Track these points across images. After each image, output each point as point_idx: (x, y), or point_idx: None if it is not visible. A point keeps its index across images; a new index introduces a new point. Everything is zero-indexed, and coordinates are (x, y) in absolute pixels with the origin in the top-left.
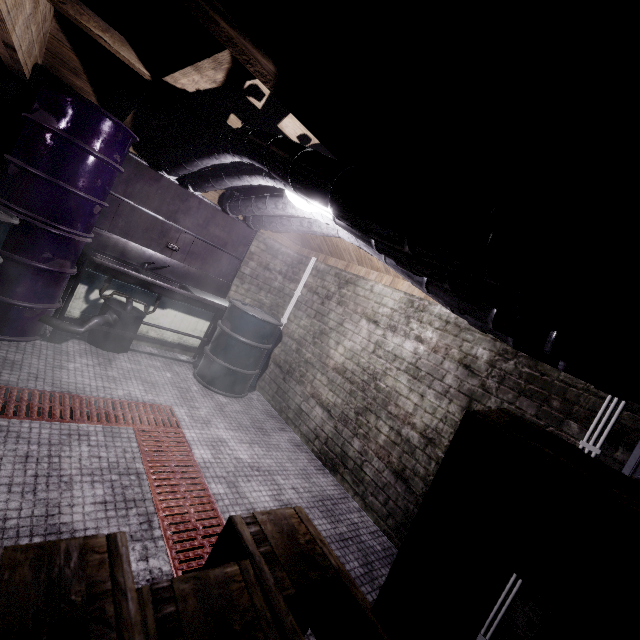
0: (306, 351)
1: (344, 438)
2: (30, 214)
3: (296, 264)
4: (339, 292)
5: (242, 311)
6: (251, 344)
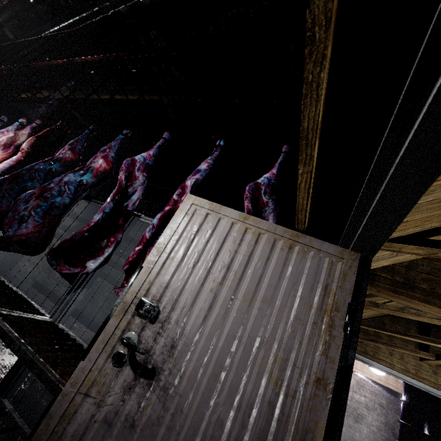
0: None
1: (352, 433)
2: None
3: None
4: None
5: None
6: None
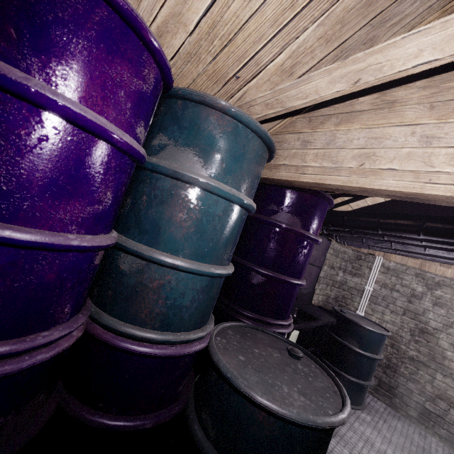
0: (407, 348)
1: None
2: (278, 322)
3: (354, 260)
4: (431, 293)
5: (368, 330)
6: (379, 359)
